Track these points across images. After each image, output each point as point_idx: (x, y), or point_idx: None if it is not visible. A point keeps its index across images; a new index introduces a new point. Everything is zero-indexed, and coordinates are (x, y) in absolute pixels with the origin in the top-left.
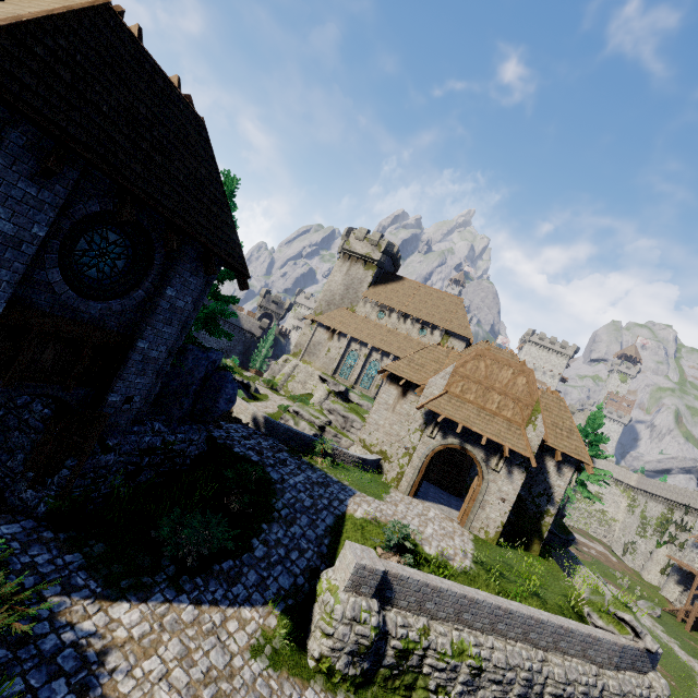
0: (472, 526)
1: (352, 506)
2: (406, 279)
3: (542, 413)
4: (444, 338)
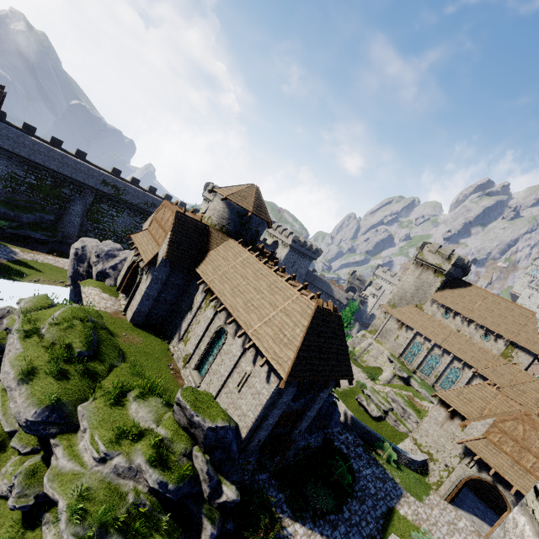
0: None
1: (399, 503)
2: (473, 286)
3: None
4: (508, 348)
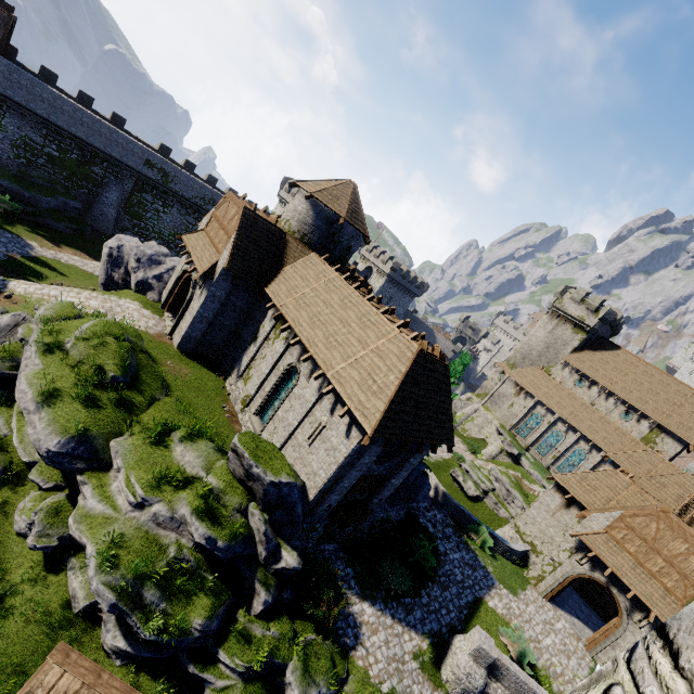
0: (597, 655)
1: (489, 594)
2: (622, 350)
3: None
4: (653, 431)
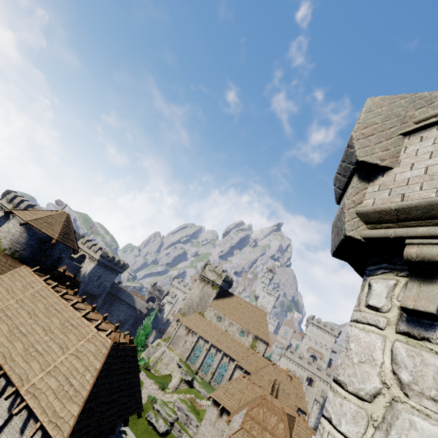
0: None
1: None
2: (235, 296)
3: None
4: (254, 340)
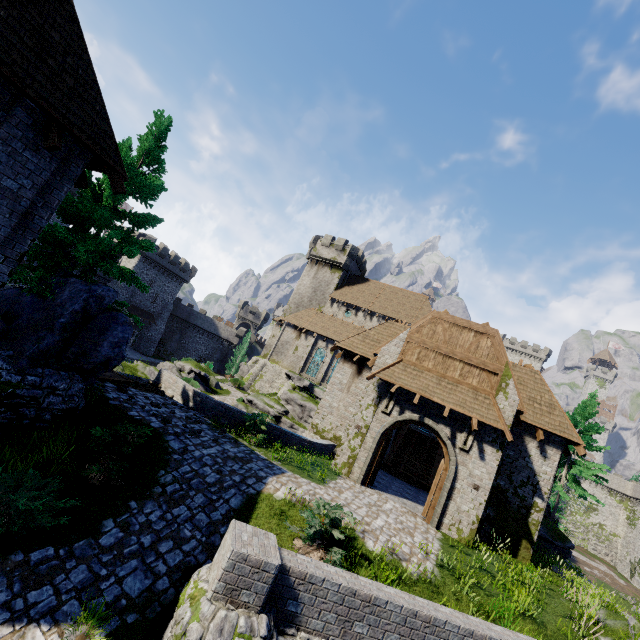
0: (440, 522)
1: (273, 486)
2: (371, 281)
3: (514, 379)
4: None
